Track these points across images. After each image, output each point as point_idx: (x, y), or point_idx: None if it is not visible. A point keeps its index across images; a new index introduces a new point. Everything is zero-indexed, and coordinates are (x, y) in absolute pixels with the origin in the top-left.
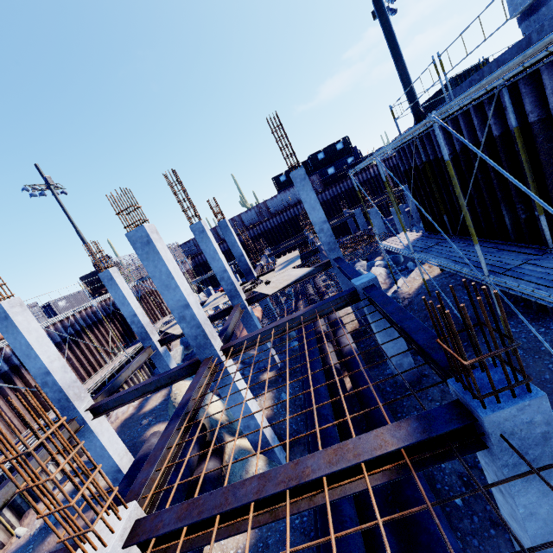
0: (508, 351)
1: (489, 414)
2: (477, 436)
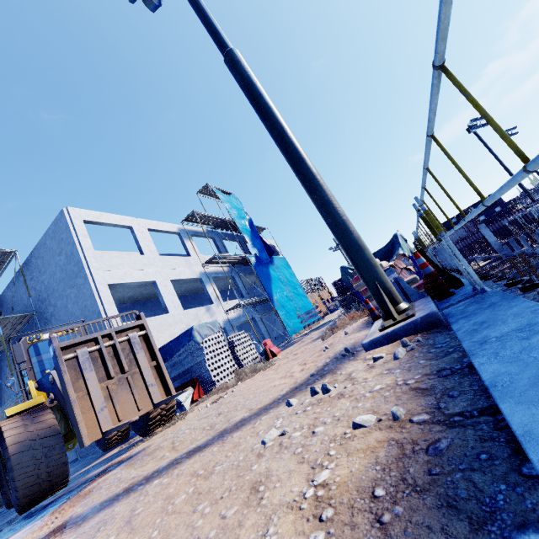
0: (538, 243)
1: (536, 250)
2: (536, 254)
